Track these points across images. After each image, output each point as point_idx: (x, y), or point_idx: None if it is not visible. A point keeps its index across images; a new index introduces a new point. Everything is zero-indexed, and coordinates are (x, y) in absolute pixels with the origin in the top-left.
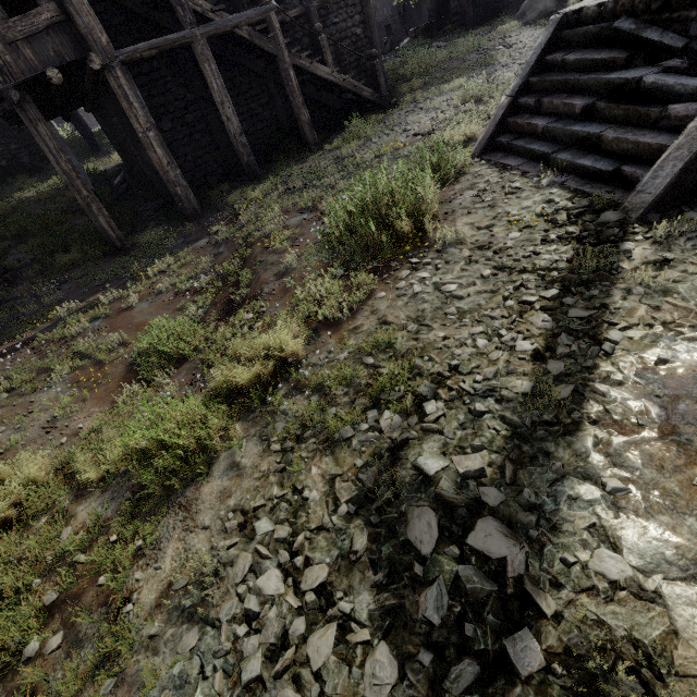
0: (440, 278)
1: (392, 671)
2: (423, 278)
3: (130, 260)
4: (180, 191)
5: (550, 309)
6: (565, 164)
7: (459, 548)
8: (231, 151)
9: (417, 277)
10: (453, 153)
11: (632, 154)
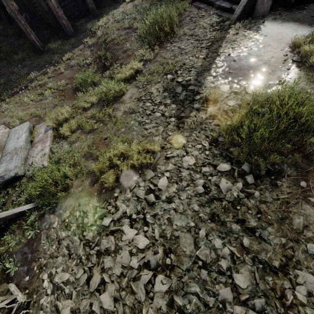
0: (179, 45)
1: (175, 106)
2: (174, 45)
3: (52, 55)
4: (64, 22)
5: (208, 48)
6: (218, 6)
7: (186, 91)
8: (81, 2)
9: (172, 45)
10: (182, 2)
11: (235, 1)
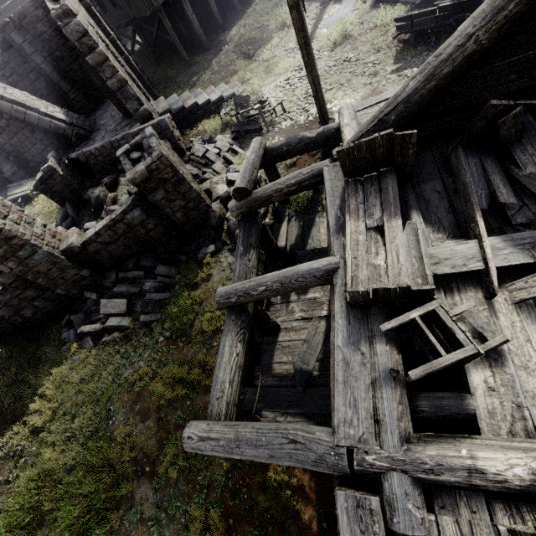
0: None
1: None
2: None
3: (202, 64)
4: (204, 38)
5: (316, 19)
6: None
7: None
8: (207, 22)
9: None
10: None
11: None
